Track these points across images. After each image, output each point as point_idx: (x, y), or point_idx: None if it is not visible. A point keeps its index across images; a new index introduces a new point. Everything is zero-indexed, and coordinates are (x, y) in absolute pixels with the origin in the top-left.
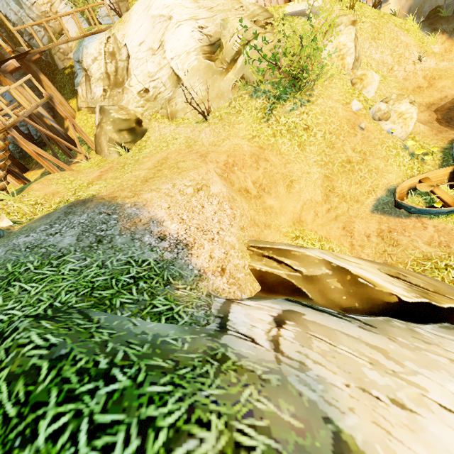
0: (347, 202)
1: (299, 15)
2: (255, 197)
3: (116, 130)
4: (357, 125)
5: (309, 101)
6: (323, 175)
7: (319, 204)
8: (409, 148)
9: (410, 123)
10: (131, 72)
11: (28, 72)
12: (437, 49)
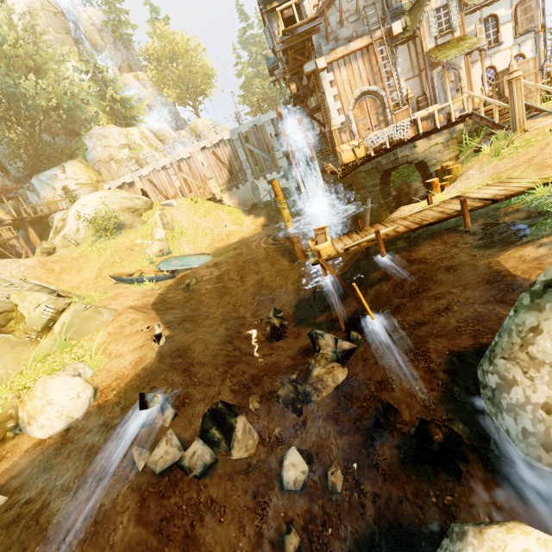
0: (106, 280)
1: (166, 205)
2: (57, 273)
3: (41, 252)
4: (131, 248)
5: (114, 238)
6: (99, 267)
7: (91, 280)
8: (153, 260)
9: (153, 248)
10: (65, 227)
11: (23, 226)
12: (249, 222)
